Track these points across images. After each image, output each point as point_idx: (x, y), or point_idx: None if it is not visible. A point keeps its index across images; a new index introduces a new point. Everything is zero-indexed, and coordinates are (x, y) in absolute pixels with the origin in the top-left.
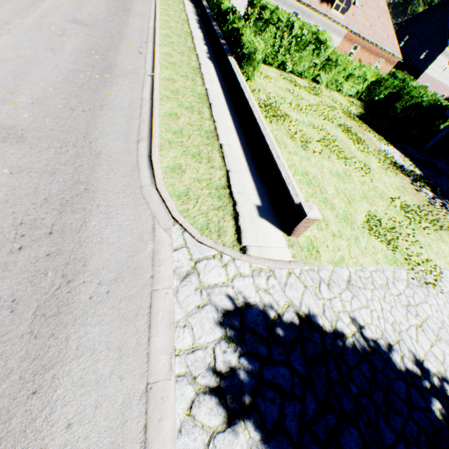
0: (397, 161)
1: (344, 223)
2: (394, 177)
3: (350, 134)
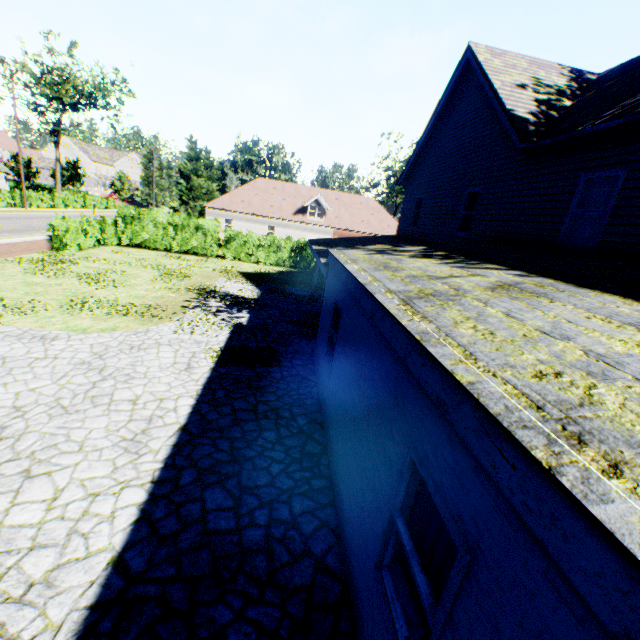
0: (220, 289)
1: None
2: (166, 293)
3: (174, 275)
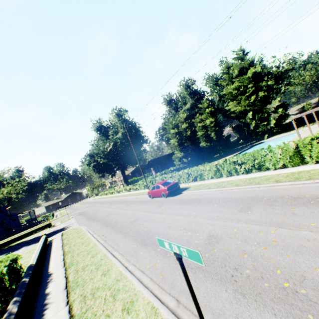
0: None
1: None
2: None
3: None
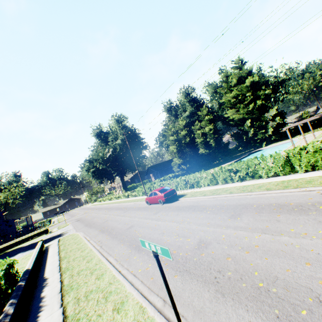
0: None
1: None
2: None
3: None
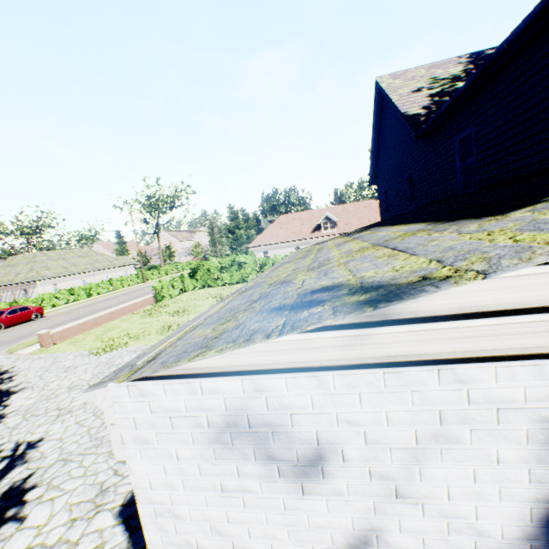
0: None
1: (94, 340)
2: None
3: None
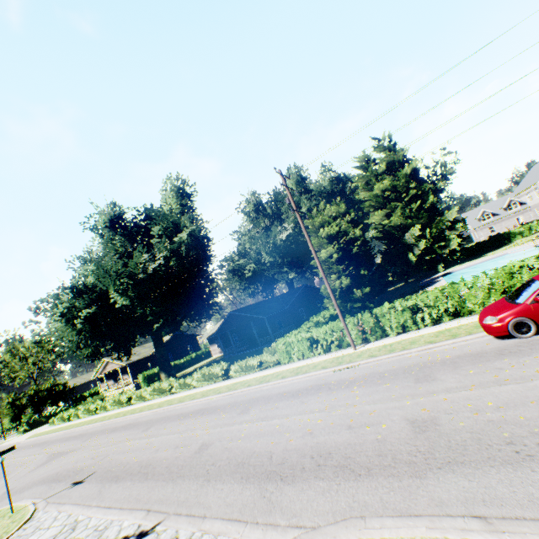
0: None
1: None
2: None
3: None
